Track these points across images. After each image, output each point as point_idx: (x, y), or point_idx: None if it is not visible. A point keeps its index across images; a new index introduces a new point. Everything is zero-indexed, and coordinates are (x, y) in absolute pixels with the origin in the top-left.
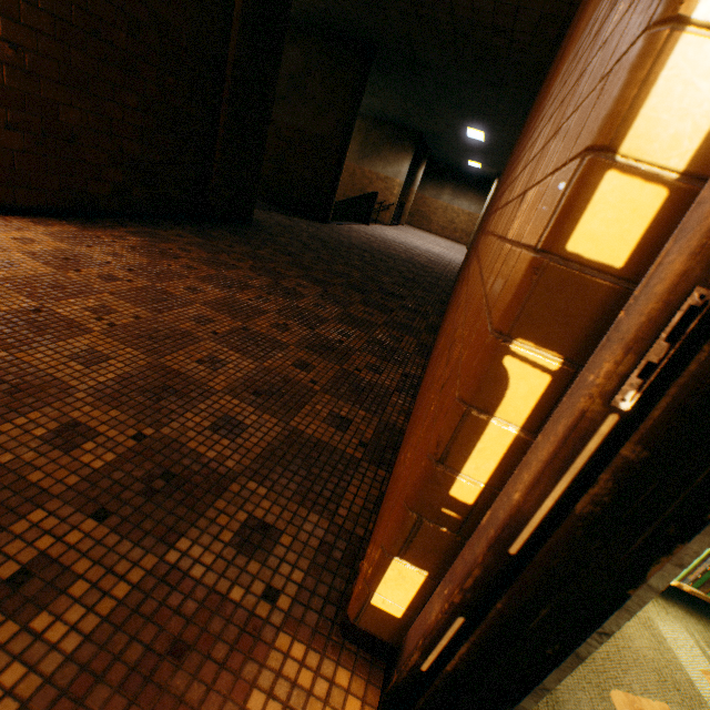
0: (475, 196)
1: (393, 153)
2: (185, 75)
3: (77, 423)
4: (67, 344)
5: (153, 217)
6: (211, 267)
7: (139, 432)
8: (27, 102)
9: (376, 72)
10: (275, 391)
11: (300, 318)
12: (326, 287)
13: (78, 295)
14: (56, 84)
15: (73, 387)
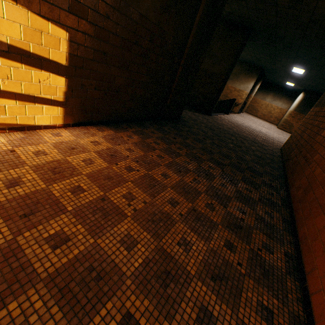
0: (286, 100)
1: (245, 78)
2: (167, 56)
3: (129, 314)
4: (117, 229)
5: (141, 120)
6: (169, 155)
7: (160, 324)
8: (104, 77)
9: (248, 40)
10: (221, 274)
11: (217, 197)
12: (222, 168)
13: (118, 184)
14: (116, 68)
15: (124, 272)
